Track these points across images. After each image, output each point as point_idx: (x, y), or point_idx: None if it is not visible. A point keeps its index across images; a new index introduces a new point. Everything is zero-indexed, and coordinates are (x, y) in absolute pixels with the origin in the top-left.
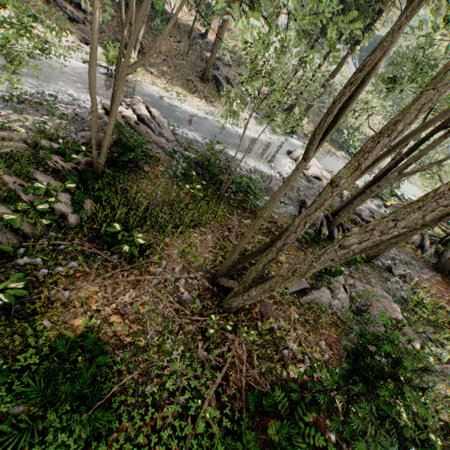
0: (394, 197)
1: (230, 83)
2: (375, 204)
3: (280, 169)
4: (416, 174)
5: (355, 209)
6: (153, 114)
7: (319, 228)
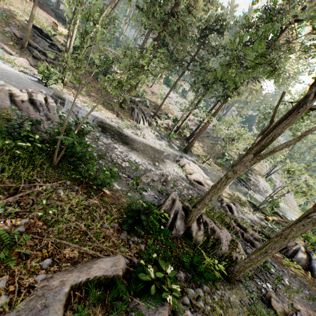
0: (276, 215)
1: (144, 113)
2: (257, 217)
3: (163, 168)
4: (293, 202)
5: (212, 200)
6: (48, 102)
7: (173, 221)
